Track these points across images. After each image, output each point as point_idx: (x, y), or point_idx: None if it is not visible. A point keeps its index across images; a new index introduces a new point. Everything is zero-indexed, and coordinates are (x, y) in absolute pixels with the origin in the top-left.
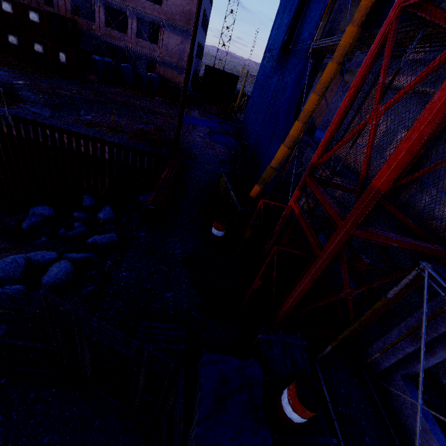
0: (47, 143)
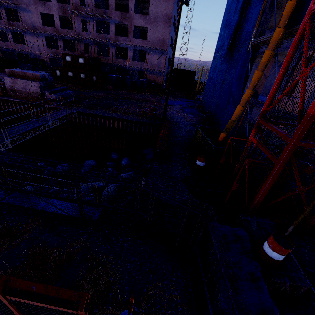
0: (93, 124)
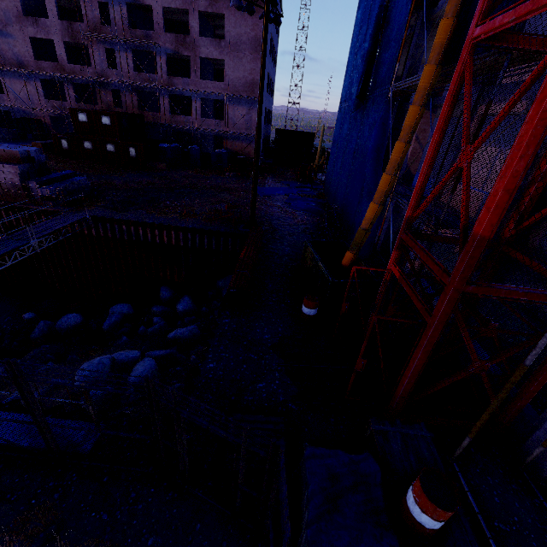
0: (123, 238)
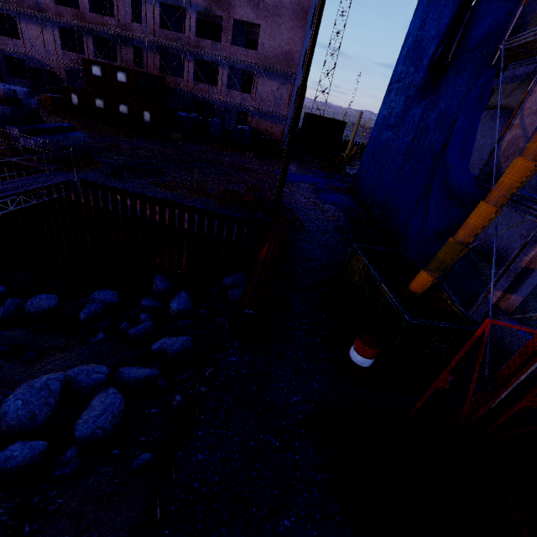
0: (117, 211)
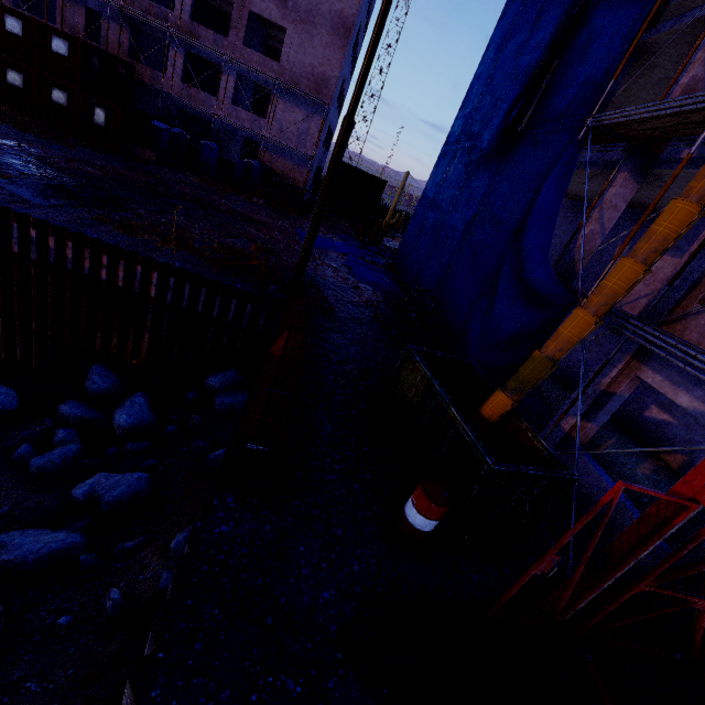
0: (28, 255)
